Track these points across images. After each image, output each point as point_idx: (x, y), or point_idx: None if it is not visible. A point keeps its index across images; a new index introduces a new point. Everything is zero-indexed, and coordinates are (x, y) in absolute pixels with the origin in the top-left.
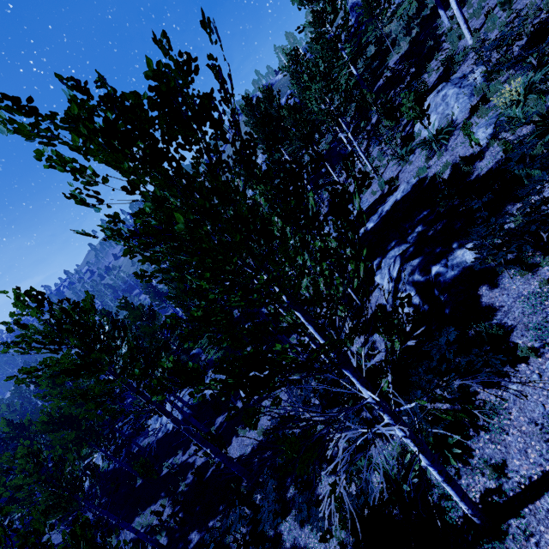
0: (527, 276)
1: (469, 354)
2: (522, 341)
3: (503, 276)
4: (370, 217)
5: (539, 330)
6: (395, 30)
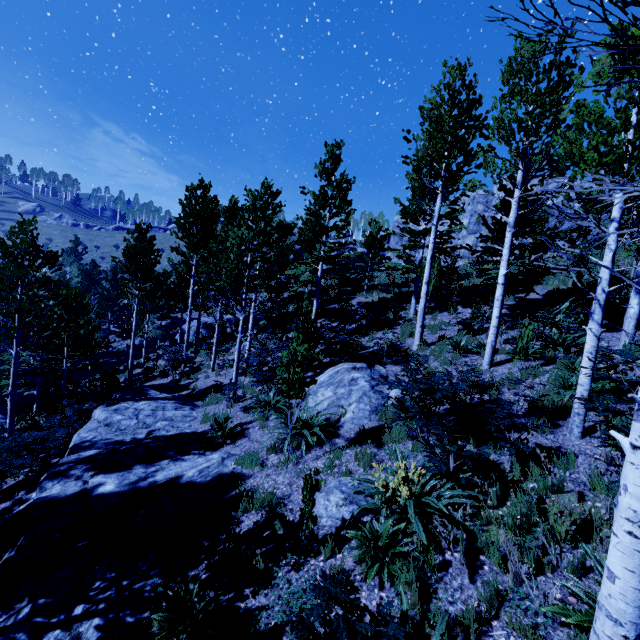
0: None
1: None
2: None
3: None
4: (142, 461)
5: None
6: (380, 280)
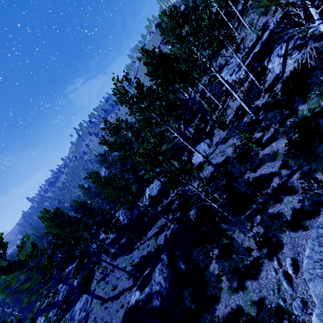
0: None
1: None
2: None
3: None
4: (253, 49)
5: None
6: None
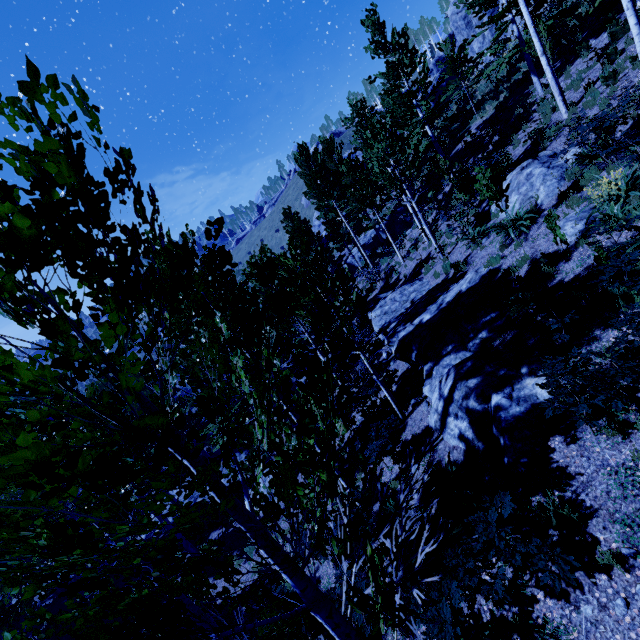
0: (617, 438)
1: (528, 542)
2: (604, 538)
3: (584, 429)
4: (428, 306)
5: (629, 527)
6: (481, 91)
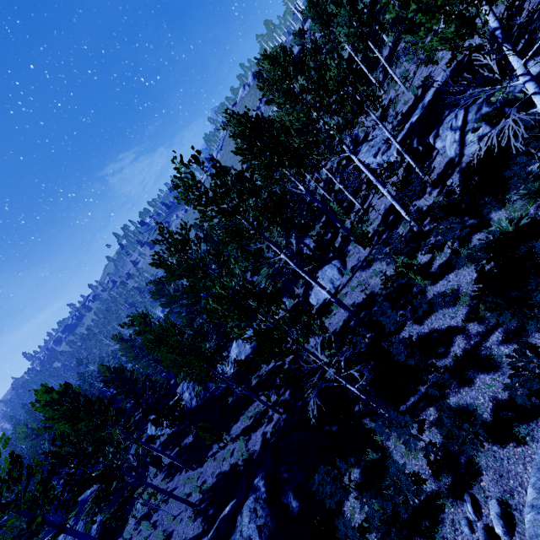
0: None
1: None
2: None
3: None
4: (410, 116)
5: None
6: None
